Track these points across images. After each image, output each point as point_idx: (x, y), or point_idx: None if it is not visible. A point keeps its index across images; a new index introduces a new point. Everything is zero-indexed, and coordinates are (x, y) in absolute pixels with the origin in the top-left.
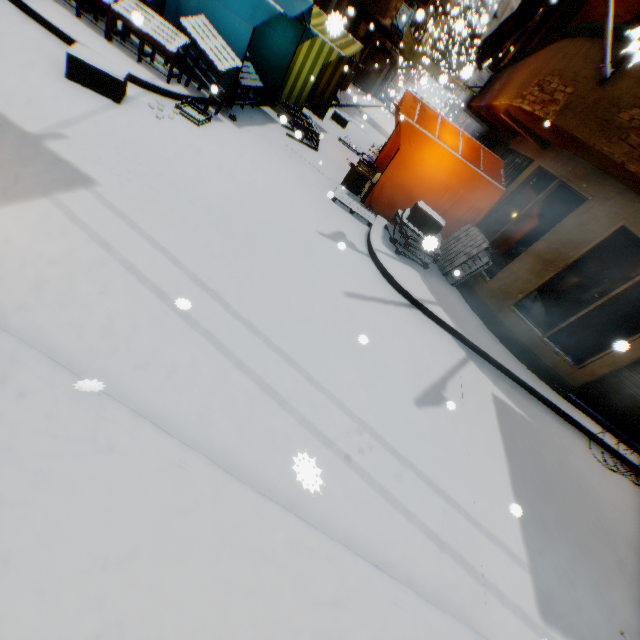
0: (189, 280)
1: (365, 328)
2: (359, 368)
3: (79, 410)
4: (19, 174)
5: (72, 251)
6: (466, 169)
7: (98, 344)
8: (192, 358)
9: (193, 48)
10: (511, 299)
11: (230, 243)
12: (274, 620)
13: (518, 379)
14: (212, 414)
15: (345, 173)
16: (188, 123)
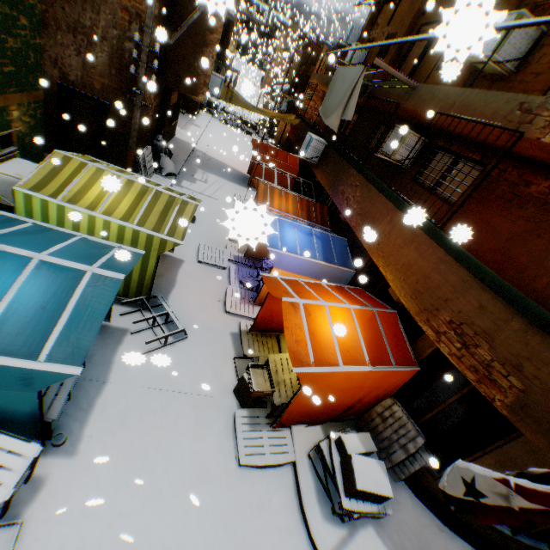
0: None
1: None
2: None
3: None
4: None
5: None
6: (378, 372)
7: None
8: None
9: None
10: None
11: None
12: None
13: None
14: None
15: (227, 344)
16: None
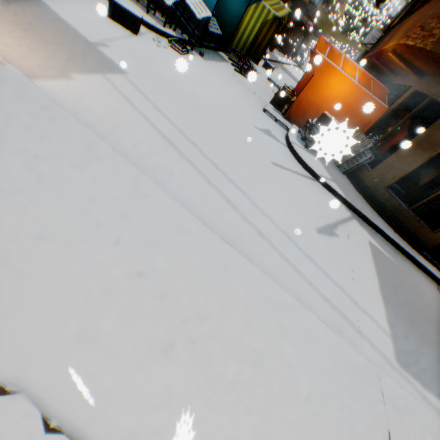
0: (179, 133)
1: (284, 183)
2: (280, 203)
3: (127, 173)
4: (86, 60)
5: (115, 104)
6: (360, 91)
7: (131, 151)
8: (182, 171)
9: (180, 6)
10: (386, 182)
11: (202, 120)
12: (234, 299)
13: (387, 236)
14: (194, 201)
15: (271, 98)
16: (175, 53)
